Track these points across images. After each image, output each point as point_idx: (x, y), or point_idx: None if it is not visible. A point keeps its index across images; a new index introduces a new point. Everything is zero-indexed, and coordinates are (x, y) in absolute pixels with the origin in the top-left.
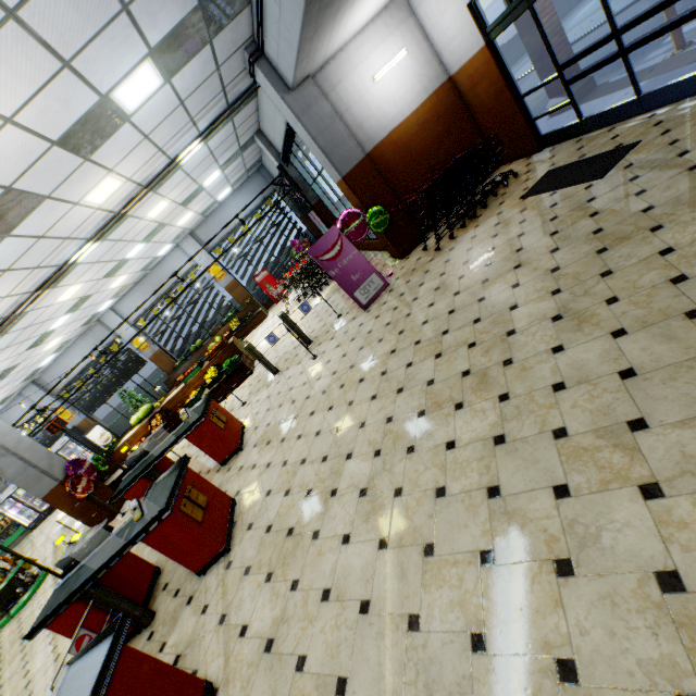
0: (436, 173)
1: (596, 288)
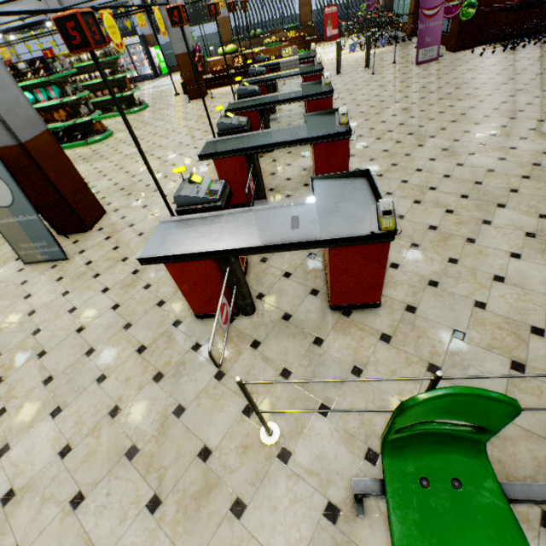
0: (524, 1)
1: (542, 87)
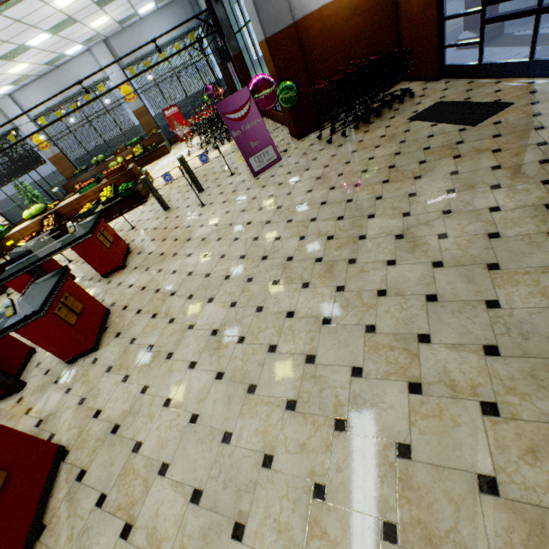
0: (350, 68)
1: (436, 222)
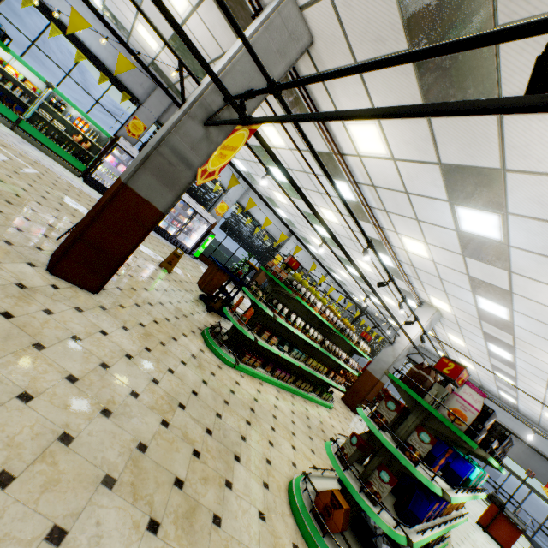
0: None
1: None
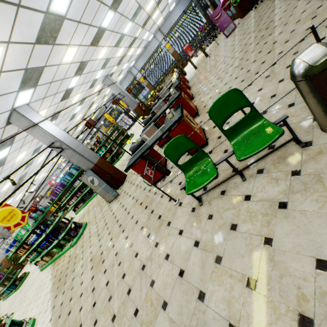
0: None
1: (283, 0)
